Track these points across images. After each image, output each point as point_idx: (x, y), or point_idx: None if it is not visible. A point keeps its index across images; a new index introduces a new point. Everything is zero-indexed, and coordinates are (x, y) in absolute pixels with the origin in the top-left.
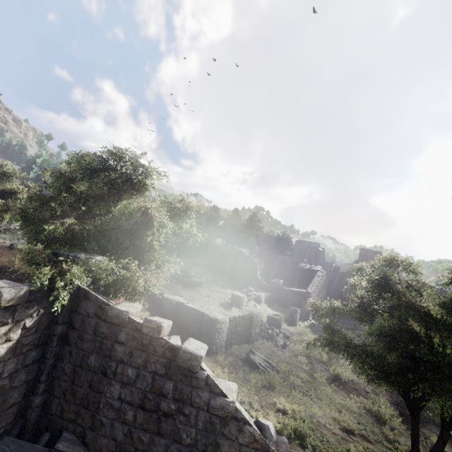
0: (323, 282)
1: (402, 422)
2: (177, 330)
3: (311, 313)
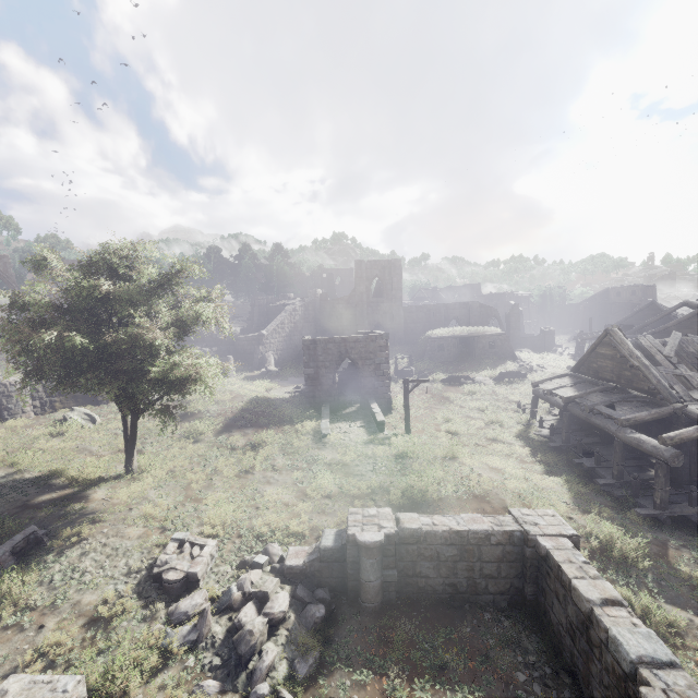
0: (298, 318)
1: (219, 433)
2: None
3: (270, 360)
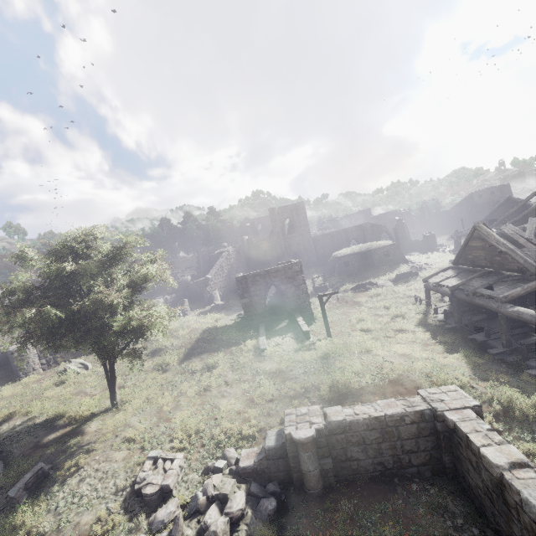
0: (233, 261)
1: (182, 361)
2: (1, 373)
3: (216, 296)
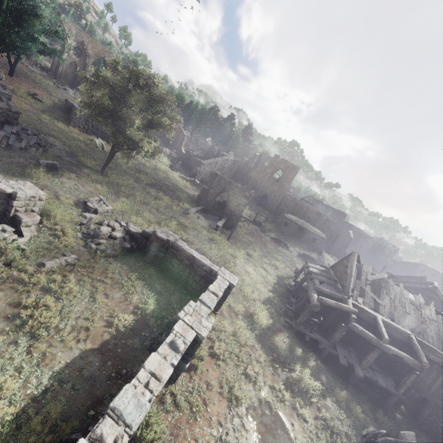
0: (226, 166)
1: (148, 185)
2: (63, 115)
3: (198, 176)
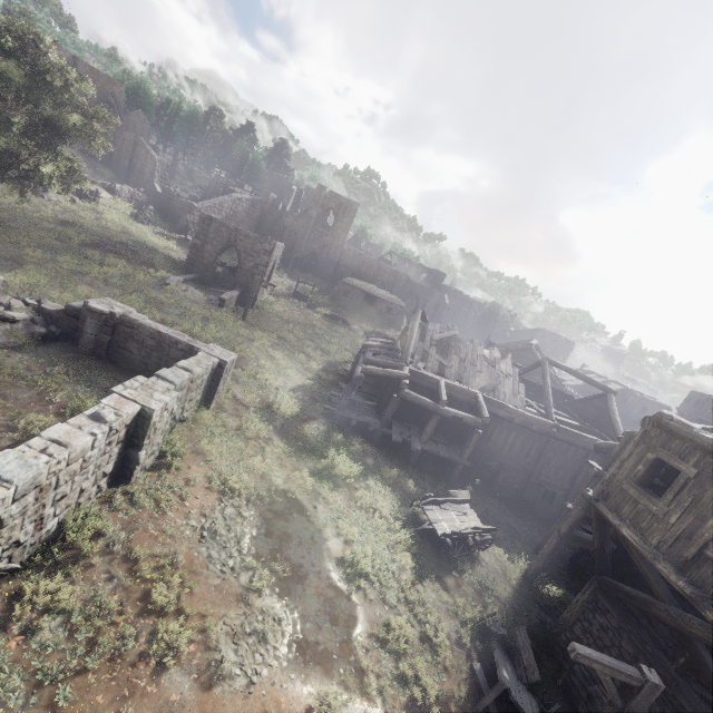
0: (241, 210)
1: (85, 245)
2: None
3: (193, 231)
